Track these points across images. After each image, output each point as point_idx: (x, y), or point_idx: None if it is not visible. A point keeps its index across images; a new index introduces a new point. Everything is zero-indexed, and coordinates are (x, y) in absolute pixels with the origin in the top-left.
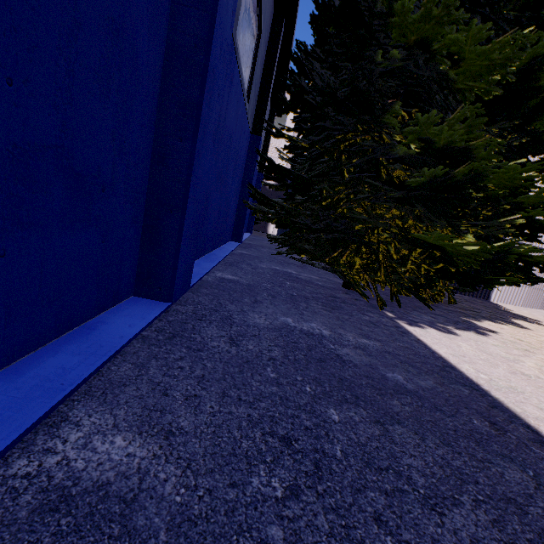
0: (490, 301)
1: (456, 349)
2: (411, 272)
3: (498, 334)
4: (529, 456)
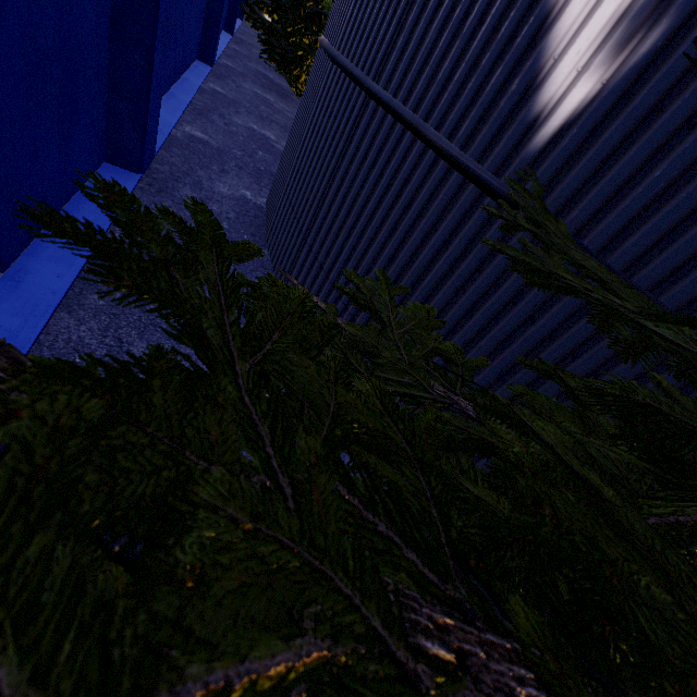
0: None
1: None
2: None
3: None
4: None
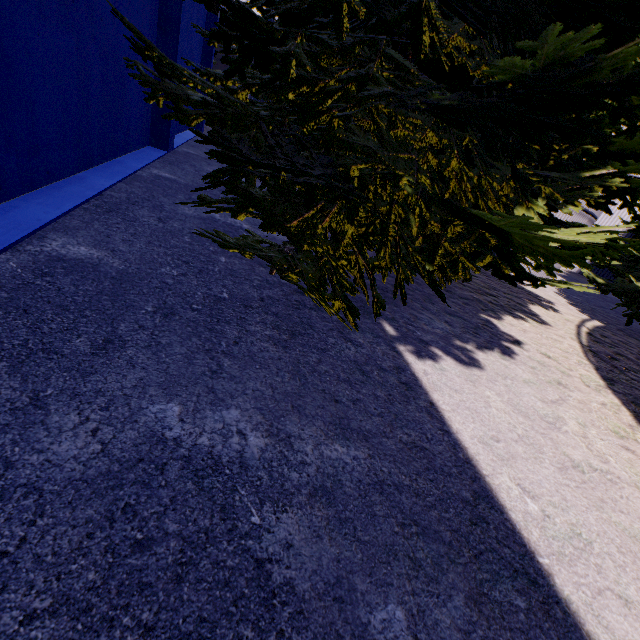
0: None
1: (486, 418)
2: None
3: (524, 348)
4: None
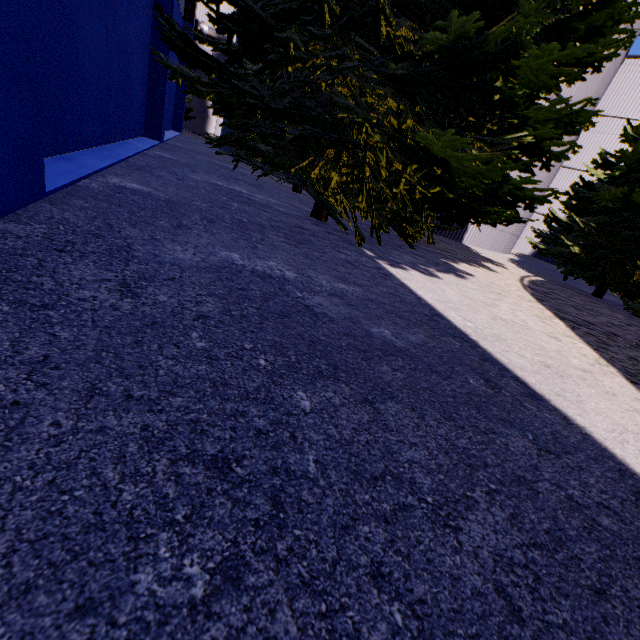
0: (463, 243)
1: (441, 295)
2: (394, 202)
3: (474, 277)
4: (525, 415)
